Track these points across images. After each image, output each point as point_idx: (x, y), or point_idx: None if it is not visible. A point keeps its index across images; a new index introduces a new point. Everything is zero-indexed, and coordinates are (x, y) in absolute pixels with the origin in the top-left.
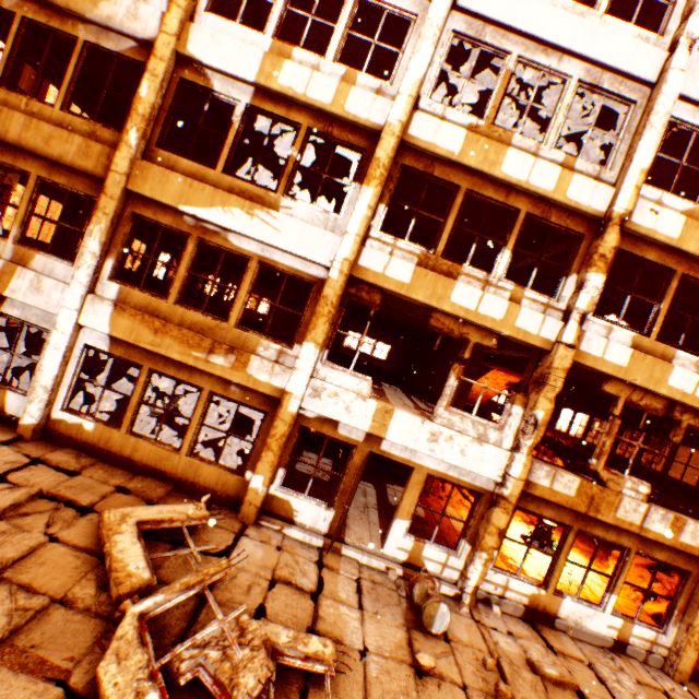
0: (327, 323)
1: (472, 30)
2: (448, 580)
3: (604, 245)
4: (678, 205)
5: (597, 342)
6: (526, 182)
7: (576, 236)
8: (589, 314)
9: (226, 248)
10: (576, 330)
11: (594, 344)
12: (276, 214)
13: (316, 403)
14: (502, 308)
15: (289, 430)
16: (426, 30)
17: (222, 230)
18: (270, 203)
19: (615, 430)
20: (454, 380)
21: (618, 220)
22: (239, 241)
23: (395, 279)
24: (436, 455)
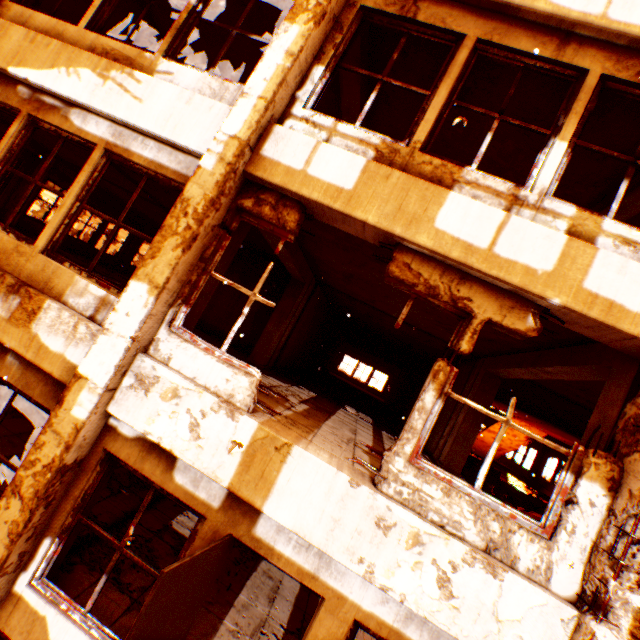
0: (179, 248)
1: None
2: None
3: None
4: None
5: None
6: (602, 17)
7: None
8: None
9: (64, 131)
10: None
11: None
12: (143, 76)
13: (136, 407)
14: (552, 248)
15: (65, 458)
16: None
17: (64, 105)
18: (142, 67)
19: None
20: (435, 398)
21: None
22: (84, 121)
23: (326, 180)
24: (376, 580)
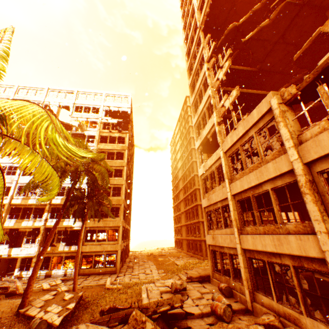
0: None
1: (22, 184)
2: (28, 277)
3: (47, 208)
4: (61, 197)
5: (50, 223)
6: (33, 203)
7: (45, 207)
8: (49, 218)
9: None
10: (44, 222)
11: (49, 223)
12: None
13: None
14: (32, 223)
15: None
16: (12, 188)
17: None
18: None
19: (57, 236)
20: (25, 238)
21: (49, 203)
22: None
23: (11, 226)
24: (22, 253)
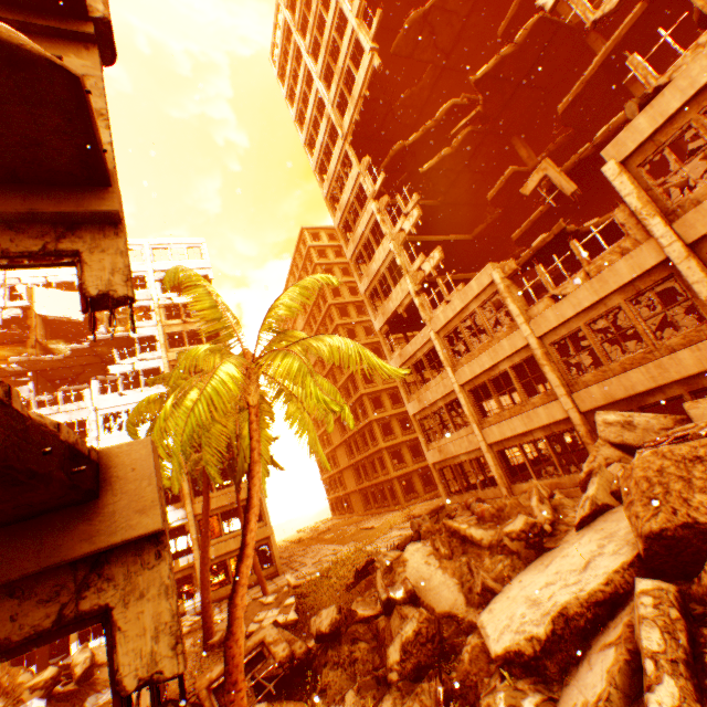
0: None
1: None
2: None
3: None
4: None
5: None
6: None
7: None
8: None
9: None
10: None
11: None
12: None
13: None
14: None
15: None
16: None
17: None
18: None
19: None
20: None
21: None
22: None
23: None
24: None
